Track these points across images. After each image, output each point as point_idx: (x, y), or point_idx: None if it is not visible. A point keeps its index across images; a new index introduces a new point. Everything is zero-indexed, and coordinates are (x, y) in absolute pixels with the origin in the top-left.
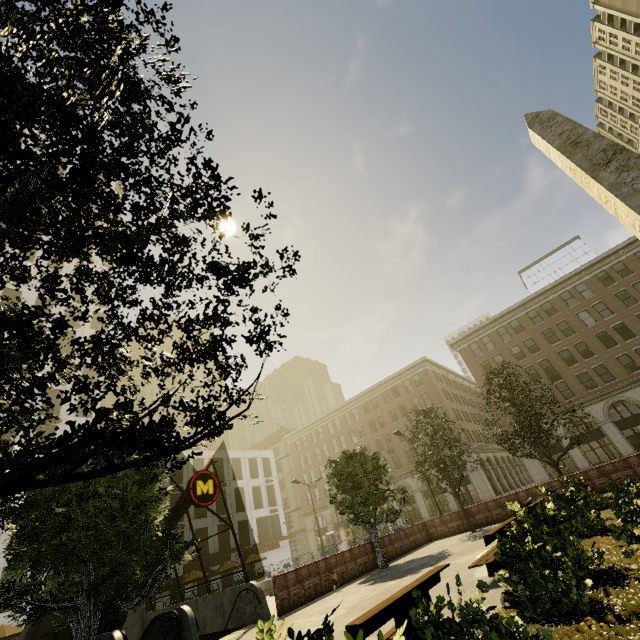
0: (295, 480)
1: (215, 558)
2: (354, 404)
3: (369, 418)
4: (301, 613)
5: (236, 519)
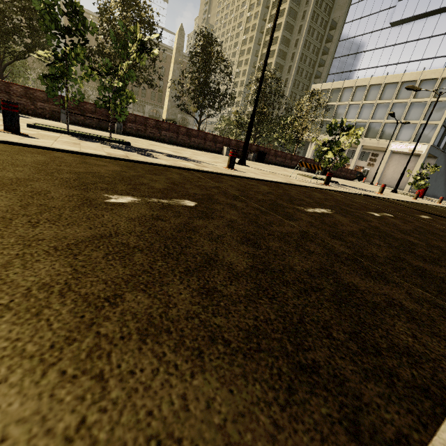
0: None
1: None
2: None
3: None
4: None
5: None
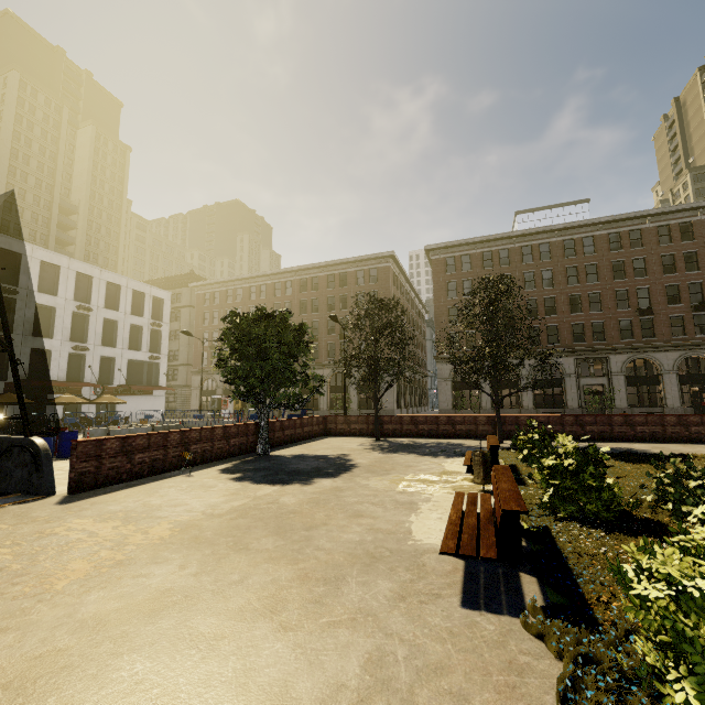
0: (186, 331)
1: (58, 387)
2: (291, 276)
3: (302, 297)
4: (103, 502)
5: (99, 353)
